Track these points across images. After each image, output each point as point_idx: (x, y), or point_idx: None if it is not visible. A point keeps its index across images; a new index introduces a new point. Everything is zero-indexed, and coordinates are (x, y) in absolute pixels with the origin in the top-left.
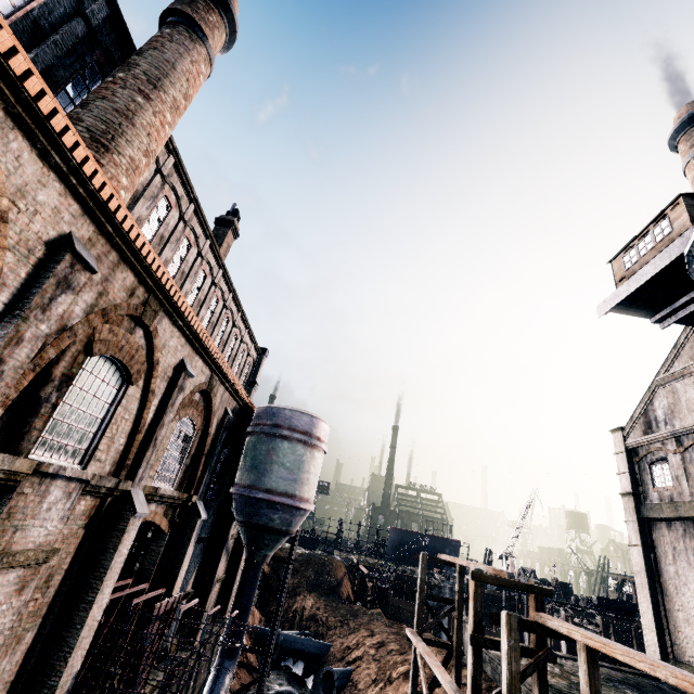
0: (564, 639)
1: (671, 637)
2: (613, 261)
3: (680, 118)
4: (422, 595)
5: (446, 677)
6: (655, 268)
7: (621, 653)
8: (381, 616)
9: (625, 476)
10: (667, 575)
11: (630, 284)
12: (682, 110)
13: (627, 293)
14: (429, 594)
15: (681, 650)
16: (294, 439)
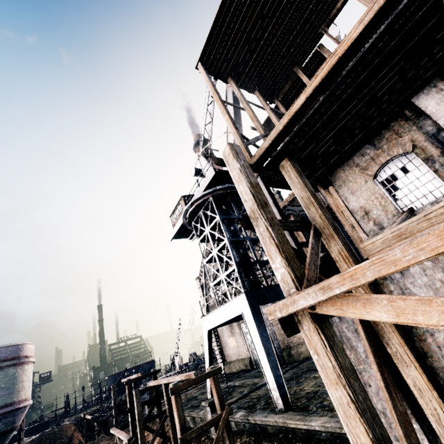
0: (158, 386)
1: (224, 354)
2: (171, 217)
3: (195, 141)
4: (116, 407)
5: (124, 435)
6: (179, 225)
7: (161, 381)
8: (104, 437)
9: (202, 297)
10: (220, 331)
11: (174, 230)
12: (195, 137)
13: (174, 234)
14: (120, 403)
15: (227, 357)
16: (5, 367)
